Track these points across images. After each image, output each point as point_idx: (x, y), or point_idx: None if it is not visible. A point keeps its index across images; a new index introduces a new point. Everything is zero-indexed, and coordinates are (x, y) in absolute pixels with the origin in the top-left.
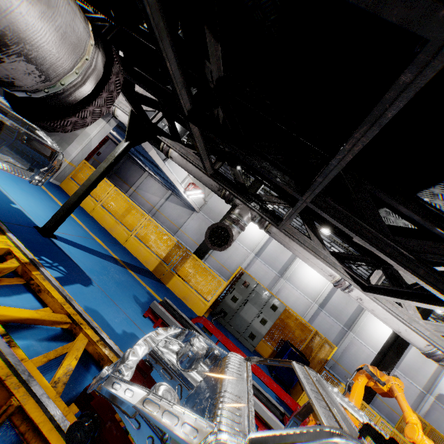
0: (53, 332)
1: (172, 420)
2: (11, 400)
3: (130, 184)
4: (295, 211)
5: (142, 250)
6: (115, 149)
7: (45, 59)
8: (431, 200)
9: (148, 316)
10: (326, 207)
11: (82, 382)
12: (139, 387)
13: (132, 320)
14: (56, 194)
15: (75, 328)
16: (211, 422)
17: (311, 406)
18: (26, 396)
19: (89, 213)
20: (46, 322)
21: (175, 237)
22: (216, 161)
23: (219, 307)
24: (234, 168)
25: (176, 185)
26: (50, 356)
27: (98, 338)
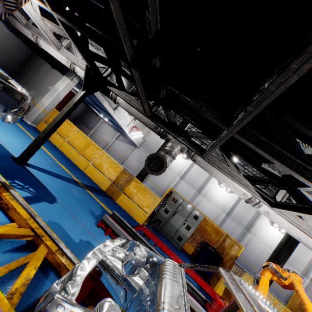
0: (17, 244)
1: None
2: None
3: (90, 128)
4: (220, 141)
5: (97, 175)
6: (74, 96)
7: None
8: None
9: (101, 226)
10: (250, 136)
11: (41, 288)
12: (82, 309)
13: (87, 229)
14: (33, 133)
15: (38, 240)
16: None
17: (235, 306)
18: None
19: (58, 147)
20: (11, 236)
21: (123, 166)
22: (153, 106)
23: (155, 217)
24: (167, 110)
25: (123, 128)
26: (12, 266)
27: (57, 248)
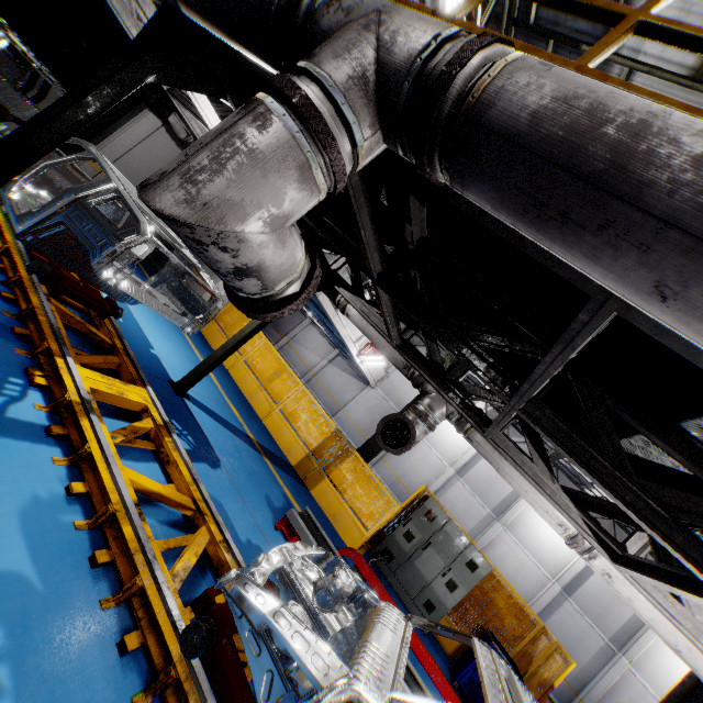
0: (174, 517)
1: (302, 645)
2: (135, 578)
3: (282, 333)
4: (504, 417)
5: (286, 433)
6: None
7: (270, 277)
8: (700, 436)
9: (281, 529)
10: (542, 420)
11: (197, 588)
12: (272, 596)
13: (260, 528)
14: (194, 339)
15: (199, 518)
16: (346, 664)
17: None
18: (149, 579)
19: (227, 369)
20: (171, 501)
21: (334, 420)
22: (406, 329)
23: (383, 544)
24: (431, 341)
25: (347, 344)
26: (170, 544)
27: (222, 538)
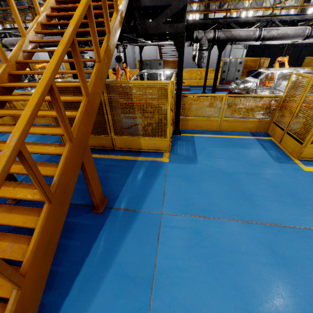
0: None
1: None
2: None
3: None
4: None
5: None
6: None
7: None
8: None
9: None
10: None
11: None
12: None
13: None
14: None
15: None
16: None
17: None
18: None
19: None
20: None
21: None
22: None
23: None
24: None
25: None
26: None
27: None
